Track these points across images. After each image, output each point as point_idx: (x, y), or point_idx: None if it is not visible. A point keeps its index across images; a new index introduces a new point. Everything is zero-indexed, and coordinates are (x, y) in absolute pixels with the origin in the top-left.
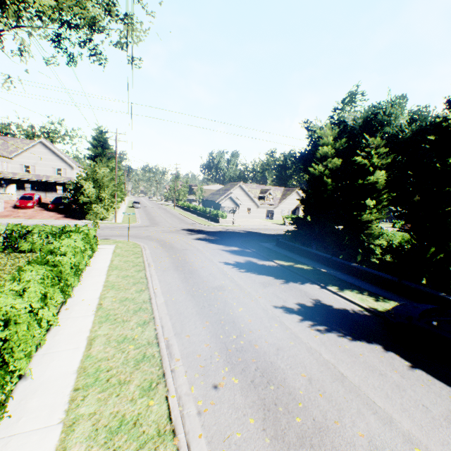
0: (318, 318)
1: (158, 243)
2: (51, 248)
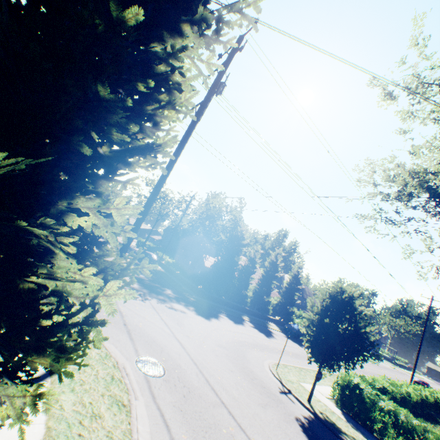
0: (299, 344)
1: (253, 349)
2: (388, 384)
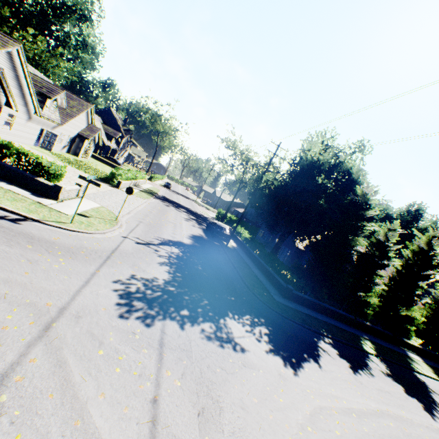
0: None
1: None
2: None
